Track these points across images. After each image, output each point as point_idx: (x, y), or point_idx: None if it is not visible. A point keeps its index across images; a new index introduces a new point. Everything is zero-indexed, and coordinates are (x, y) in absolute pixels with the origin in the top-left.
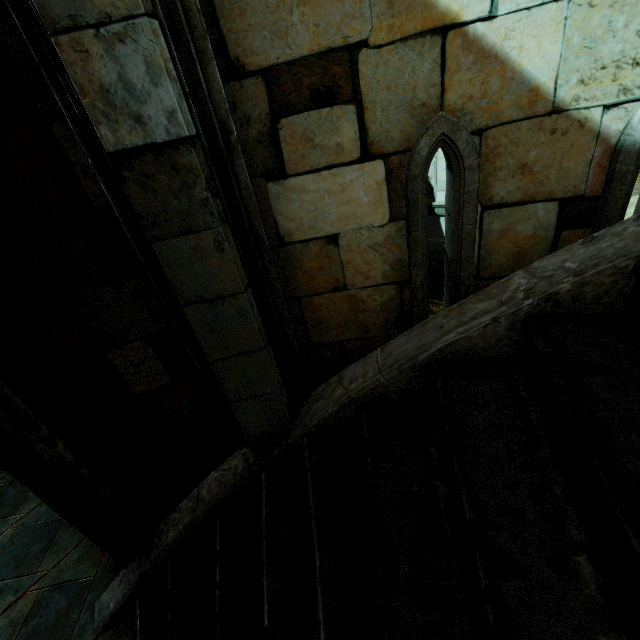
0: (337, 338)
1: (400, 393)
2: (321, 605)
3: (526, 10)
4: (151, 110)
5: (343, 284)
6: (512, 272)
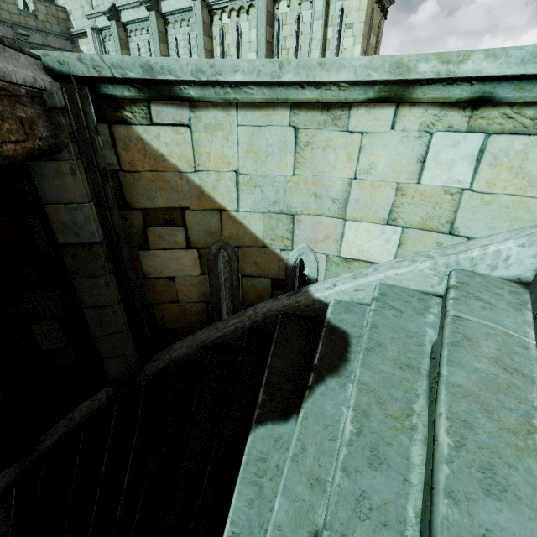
0: (173, 326)
1: (197, 359)
2: (131, 459)
3: (250, 212)
4: (84, 232)
5: (177, 300)
6: (257, 304)
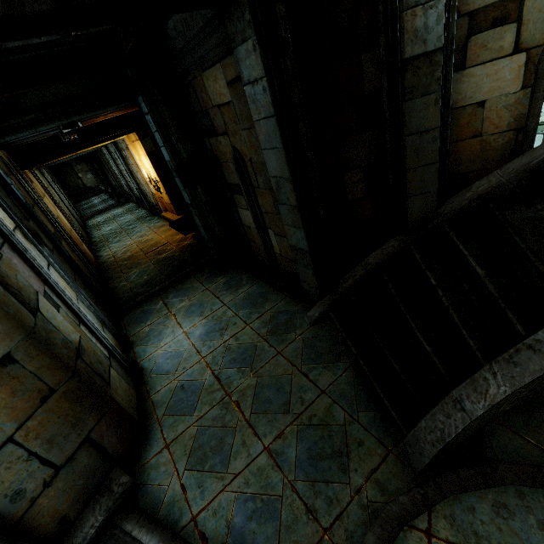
0: (465, 170)
1: (512, 189)
2: (474, 262)
3: None
4: (431, 37)
5: (480, 133)
6: None
